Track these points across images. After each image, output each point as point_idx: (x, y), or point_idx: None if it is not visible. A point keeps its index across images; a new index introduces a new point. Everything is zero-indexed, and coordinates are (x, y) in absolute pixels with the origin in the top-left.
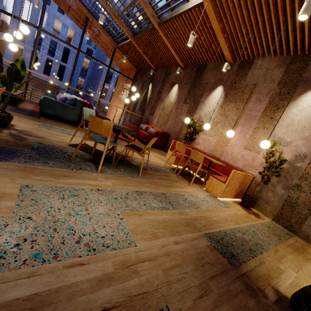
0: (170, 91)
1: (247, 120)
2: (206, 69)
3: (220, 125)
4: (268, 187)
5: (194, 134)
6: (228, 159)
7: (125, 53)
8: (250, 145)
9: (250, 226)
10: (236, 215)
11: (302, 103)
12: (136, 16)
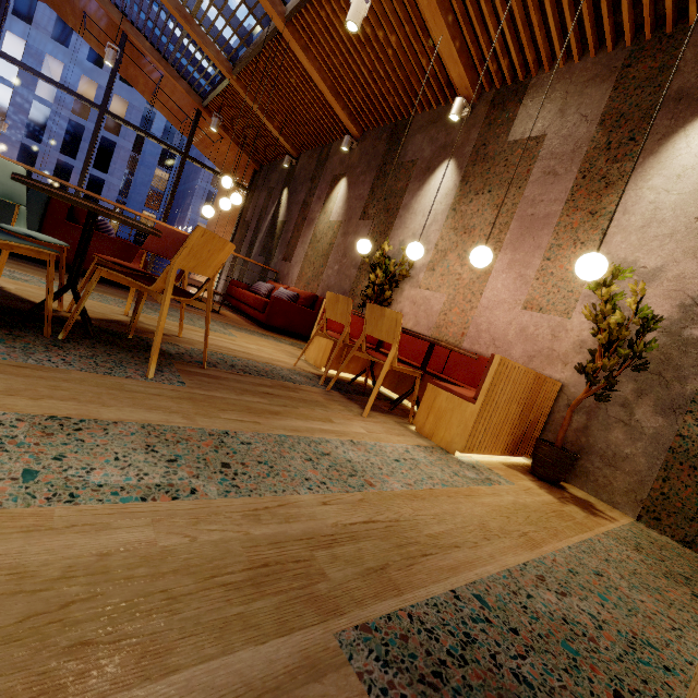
0: (329, 196)
1: (526, 230)
2: (411, 130)
3: (454, 257)
4: (610, 412)
5: (387, 287)
6: (481, 343)
7: (224, 123)
8: (542, 295)
9: (578, 551)
10: (521, 507)
11: (680, 157)
12: (233, 11)
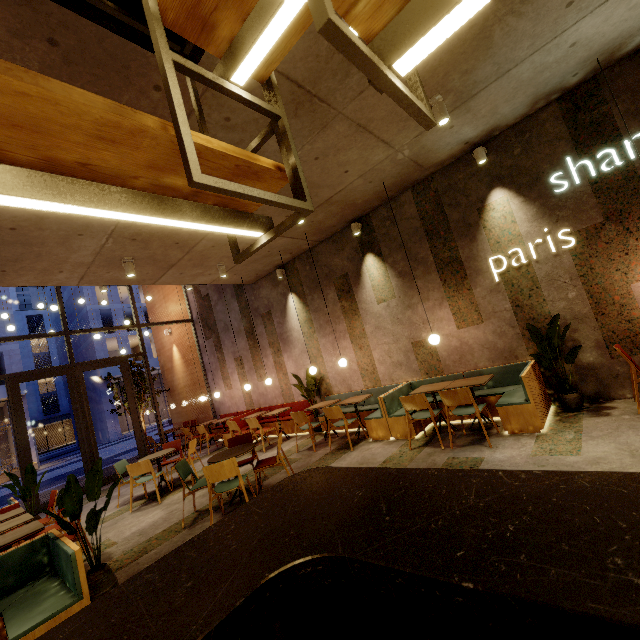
0: None
1: None
2: None
3: None
4: None
5: None
6: None
7: None
8: None
9: None
10: None
11: None
12: None
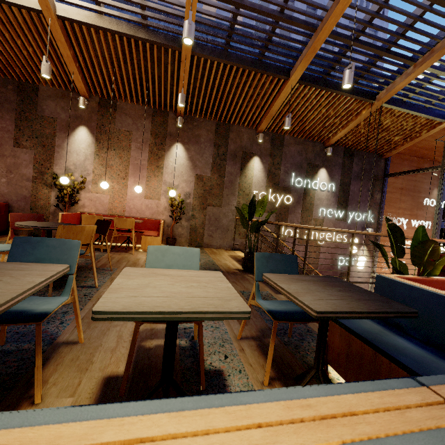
0: None
1: (137, 169)
2: (40, 94)
3: (107, 178)
4: (177, 224)
5: (75, 195)
6: (133, 213)
7: None
8: (150, 193)
9: None
10: None
11: (175, 154)
12: None
